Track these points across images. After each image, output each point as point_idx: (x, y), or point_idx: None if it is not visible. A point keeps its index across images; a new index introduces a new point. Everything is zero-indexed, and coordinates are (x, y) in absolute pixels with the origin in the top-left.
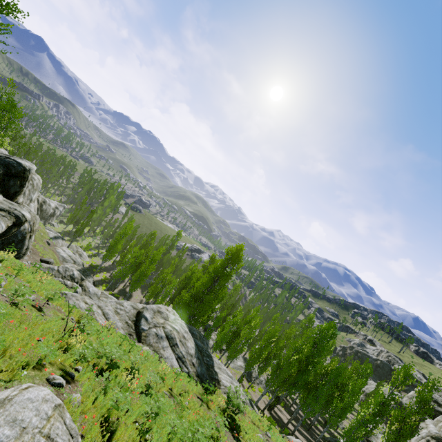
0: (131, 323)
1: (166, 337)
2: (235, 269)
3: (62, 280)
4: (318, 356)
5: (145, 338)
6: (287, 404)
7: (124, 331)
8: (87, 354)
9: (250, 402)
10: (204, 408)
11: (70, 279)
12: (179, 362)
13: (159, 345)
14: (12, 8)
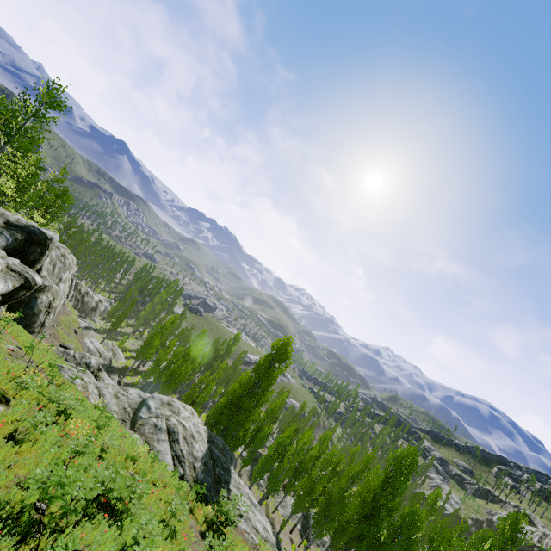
0: (130, 410)
1: (166, 430)
2: (281, 368)
3: (74, 365)
4: (393, 497)
5: (140, 427)
6: None
7: (118, 415)
8: (29, 383)
9: (278, 545)
10: (184, 510)
11: (86, 367)
12: (174, 461)
13: (155, 437)
14: (58, 104)
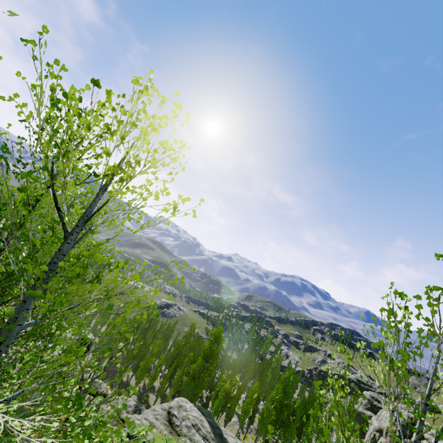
0: (167, 423)
1: (192, 425)
2: (220, 347)
3: None
4: (287, 398)
5: (181, 432)
6: (274, 441)
7: (167, 431)
8: None
9: None
10: None
11: None
12: (205, 441)
13: (191, 433)
14: None
